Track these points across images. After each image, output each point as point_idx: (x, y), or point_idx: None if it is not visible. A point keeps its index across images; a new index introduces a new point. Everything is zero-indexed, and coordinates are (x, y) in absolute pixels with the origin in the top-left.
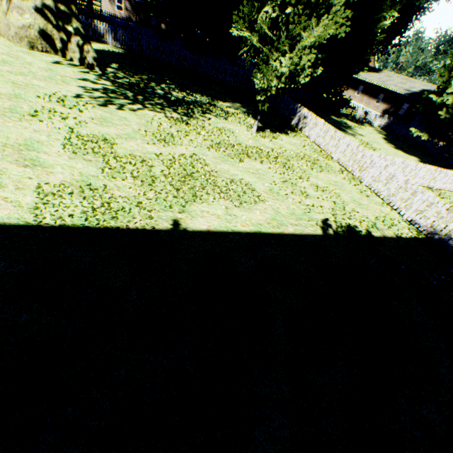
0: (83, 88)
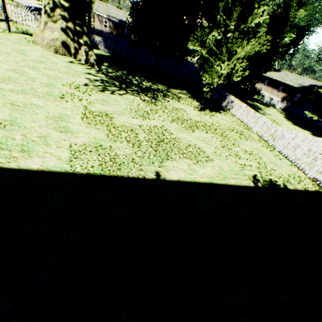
0: (89, 79)
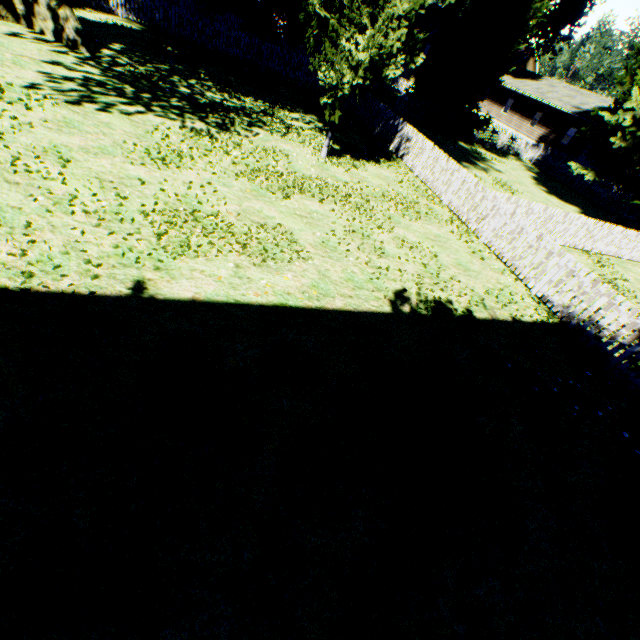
0: (48, 76)
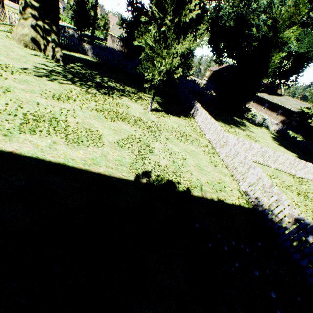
0: (36, 67)
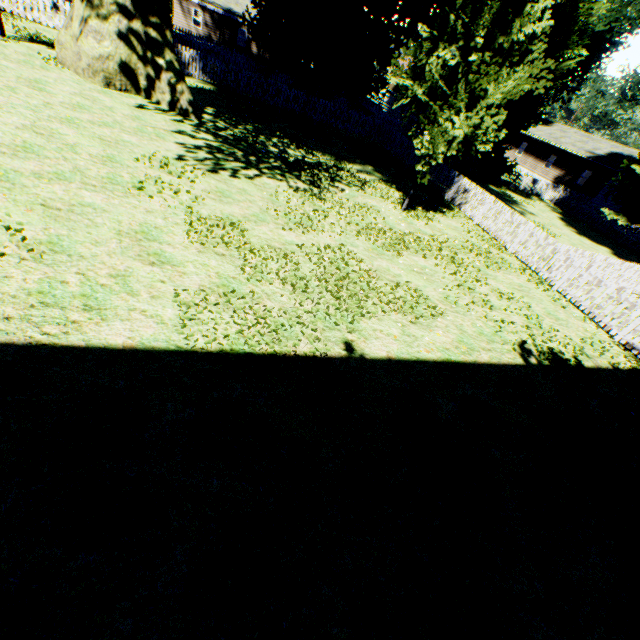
0: (184, 146)
